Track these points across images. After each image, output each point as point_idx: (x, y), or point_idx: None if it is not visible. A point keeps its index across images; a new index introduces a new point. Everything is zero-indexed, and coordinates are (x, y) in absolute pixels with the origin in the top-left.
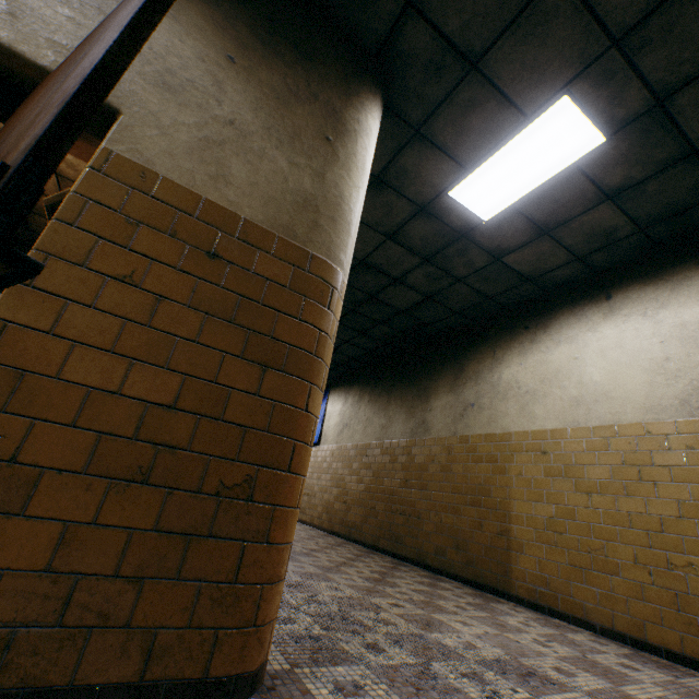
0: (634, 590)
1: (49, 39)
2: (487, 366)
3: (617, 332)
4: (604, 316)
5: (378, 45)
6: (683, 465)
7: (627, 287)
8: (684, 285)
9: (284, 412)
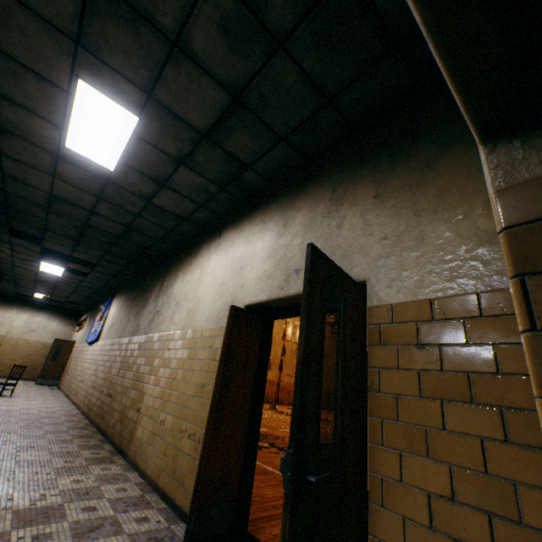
0: (166, 449)
1: None
2: (171, 282)
3: (215, 262)
4: (215, 249)
5: None
6: (205, 359)
7: (227, 229)
8: (243, 231)
9: None
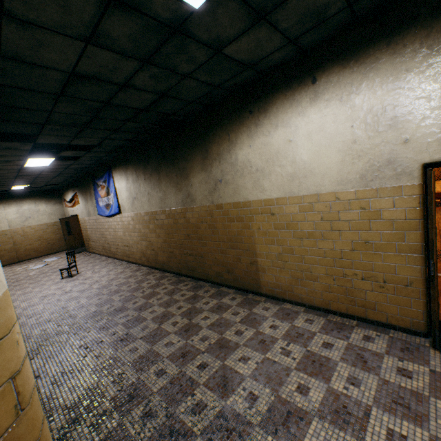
0: (325, 288)
1: None
2: (226, 149)
3: (320, 117)
4: (311, 101)
5: None
6: (357, 220)
7: (329, 70)
8: (374, 69)
9: None
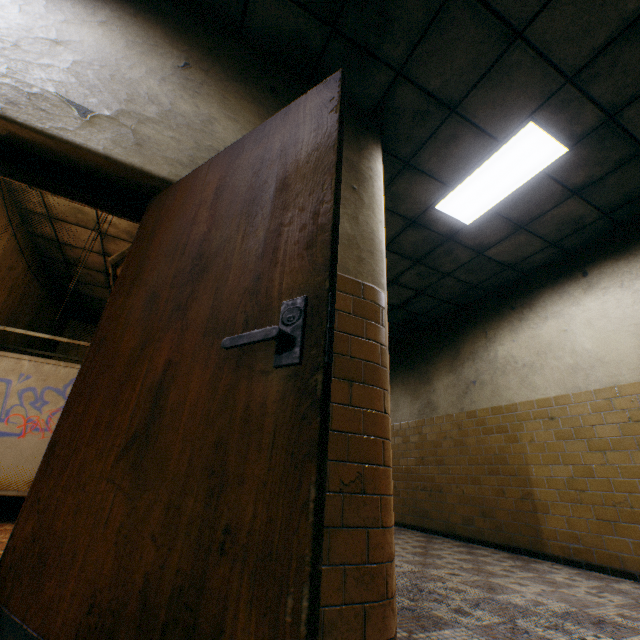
0: None
1: (164, 157)
2: (481, 346)
3: (599, 304)
4: (584, 291)
5: (374, 106)
6: None
7: (600, 264)
8: None
9: (371, 416)
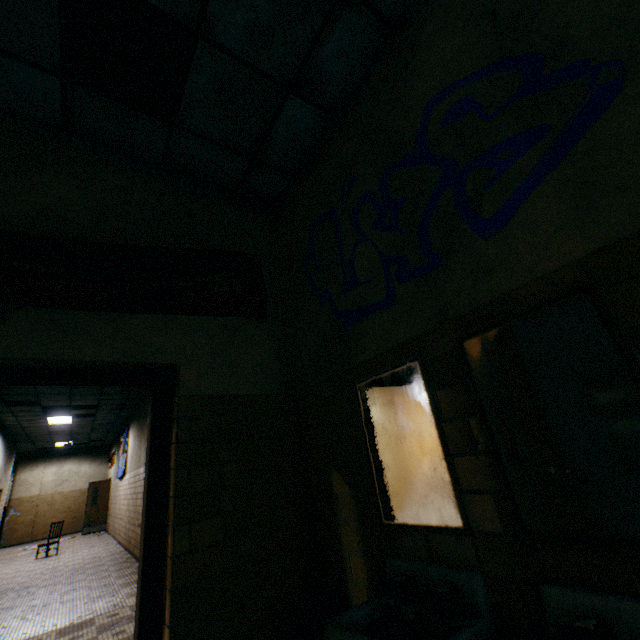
0: None
1: None
2: None
3: None
4: None
5: None
6: None
7: None
8: None
9: None
